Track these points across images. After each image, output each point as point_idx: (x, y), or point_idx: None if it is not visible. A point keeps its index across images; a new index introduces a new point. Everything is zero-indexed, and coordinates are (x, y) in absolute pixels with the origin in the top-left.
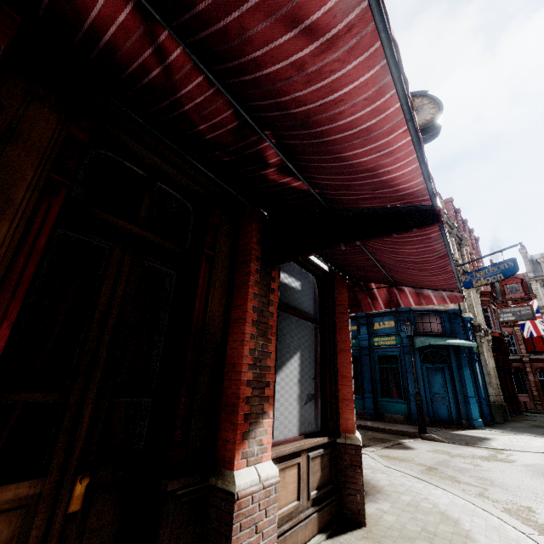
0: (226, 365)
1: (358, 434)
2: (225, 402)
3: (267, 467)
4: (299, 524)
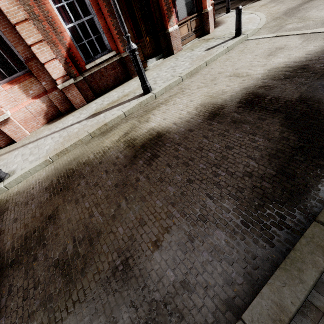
0: (160, 7)
1: (209, 8)
2: (163, 16)
3: (175, 26)
4: (189, 37)
